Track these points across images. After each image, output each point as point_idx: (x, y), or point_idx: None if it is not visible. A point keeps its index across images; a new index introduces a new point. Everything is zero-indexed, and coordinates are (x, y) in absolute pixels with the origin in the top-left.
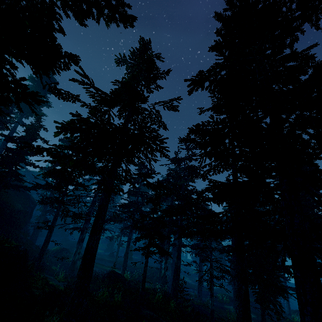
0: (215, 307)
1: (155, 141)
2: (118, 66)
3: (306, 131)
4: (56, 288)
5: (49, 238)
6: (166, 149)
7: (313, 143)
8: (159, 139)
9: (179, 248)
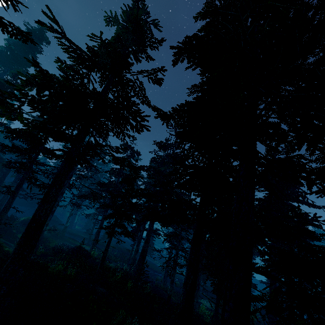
0: (177, 293)
1: (136, 116)
2: (108, 25)
3: (285, 120)
4: (3, 254)
5: (10, 204)
6: (147, 128)
7: (291, 135)
8: (140, 115)
9: (149, 233)
